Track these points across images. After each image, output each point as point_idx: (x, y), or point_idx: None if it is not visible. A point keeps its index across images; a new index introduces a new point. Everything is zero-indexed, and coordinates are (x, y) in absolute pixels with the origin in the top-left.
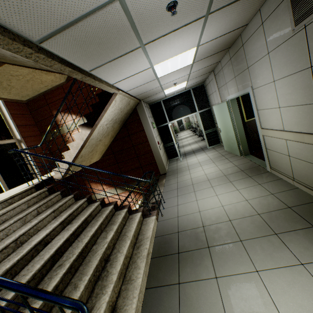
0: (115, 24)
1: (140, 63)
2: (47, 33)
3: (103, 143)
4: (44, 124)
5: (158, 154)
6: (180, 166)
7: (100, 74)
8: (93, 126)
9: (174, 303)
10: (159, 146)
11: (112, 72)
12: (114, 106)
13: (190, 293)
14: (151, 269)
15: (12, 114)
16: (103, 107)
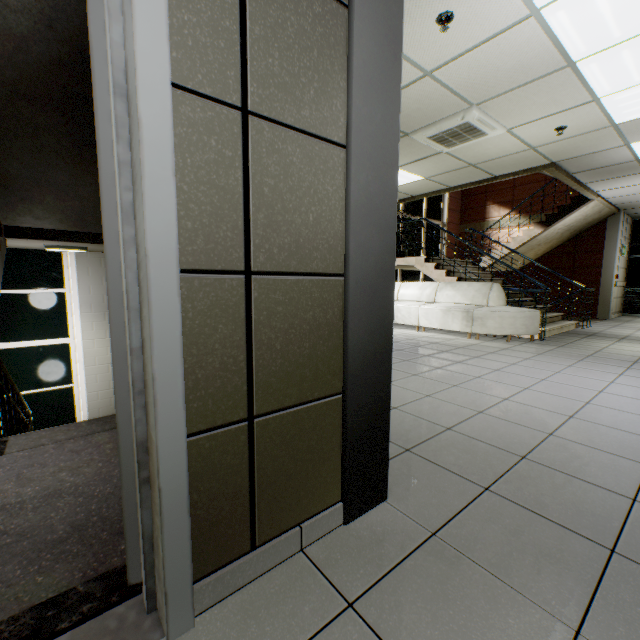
0: (627, 166)
1: (639, 180)
2: (580, 171)
3: (537, 250)
4: (469, 214)
5: (608, 289)
6: (637, 320)
7: (591, 185)
8: (548, 227)
9: (576, 338)
10: (616, 281)
11: (604, 185)
12: (580, 212)
13: (591, 339)
14: (561, 333)
15: (449, 197)
16: (570, 211)
